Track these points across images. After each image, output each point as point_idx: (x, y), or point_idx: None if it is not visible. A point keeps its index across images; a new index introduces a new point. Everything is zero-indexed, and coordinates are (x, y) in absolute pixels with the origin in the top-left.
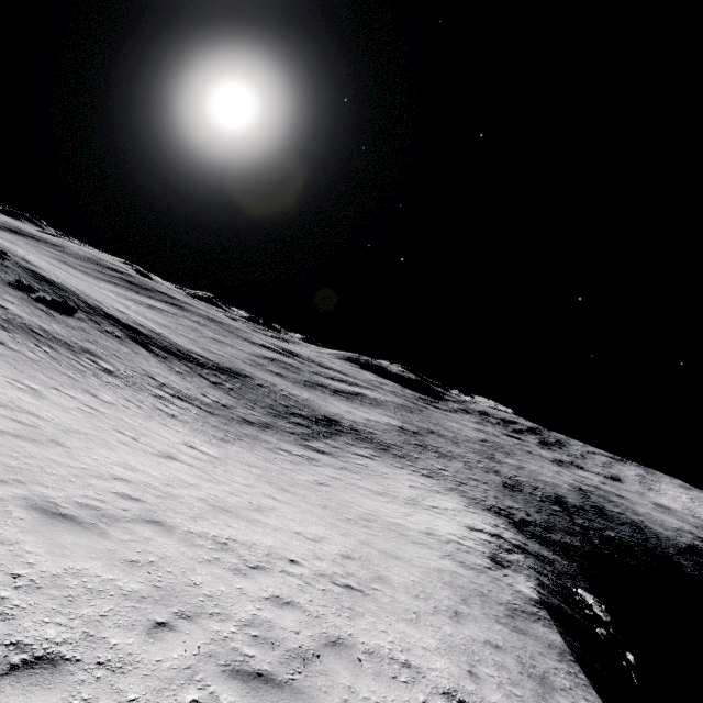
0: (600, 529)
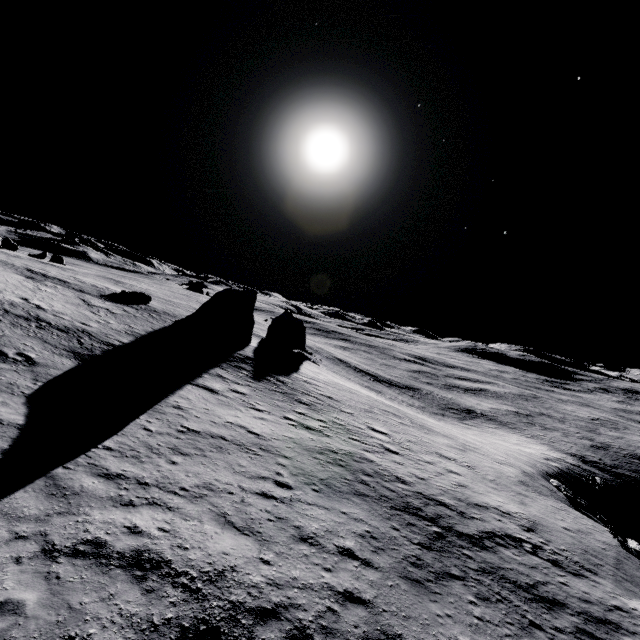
0: None
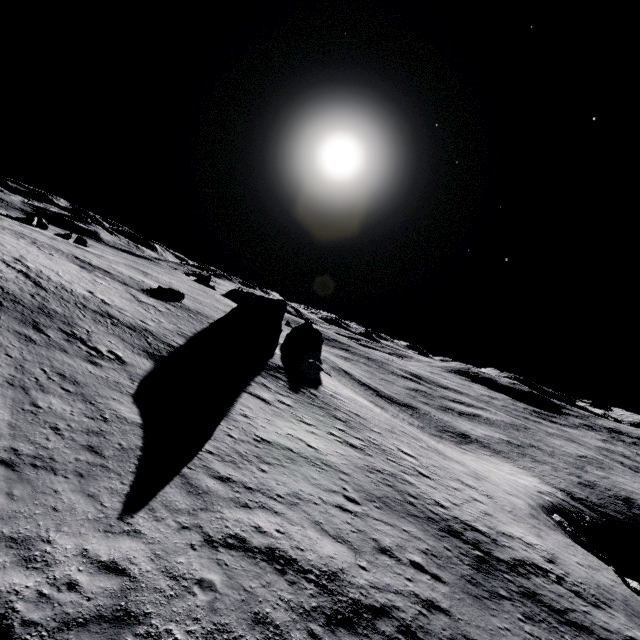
0: None
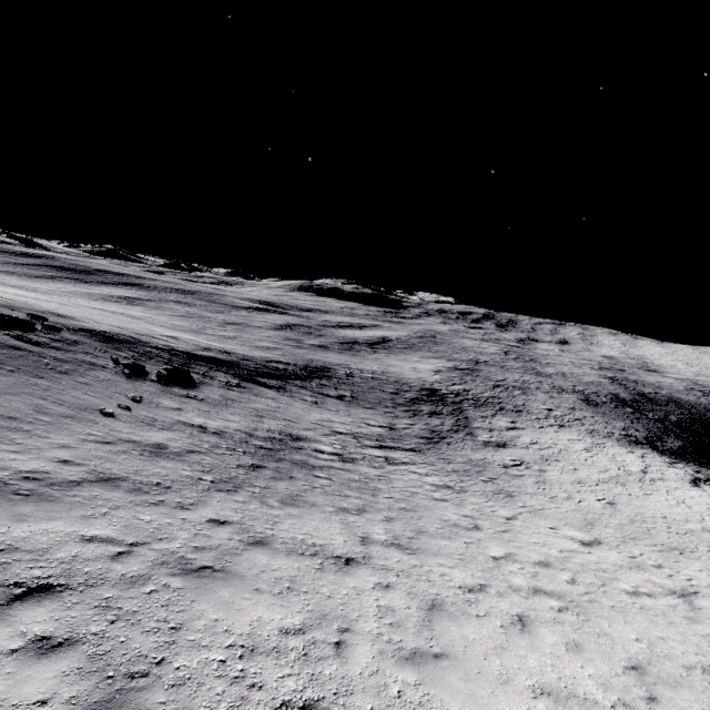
0: (666, 418)
